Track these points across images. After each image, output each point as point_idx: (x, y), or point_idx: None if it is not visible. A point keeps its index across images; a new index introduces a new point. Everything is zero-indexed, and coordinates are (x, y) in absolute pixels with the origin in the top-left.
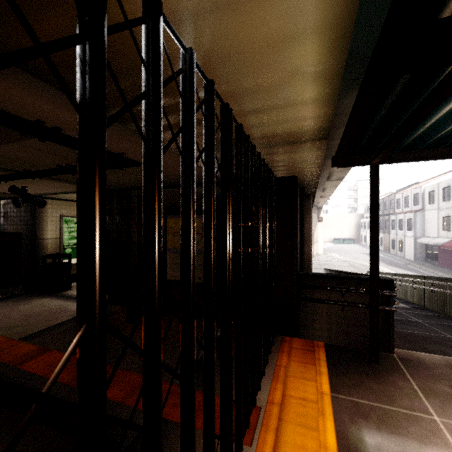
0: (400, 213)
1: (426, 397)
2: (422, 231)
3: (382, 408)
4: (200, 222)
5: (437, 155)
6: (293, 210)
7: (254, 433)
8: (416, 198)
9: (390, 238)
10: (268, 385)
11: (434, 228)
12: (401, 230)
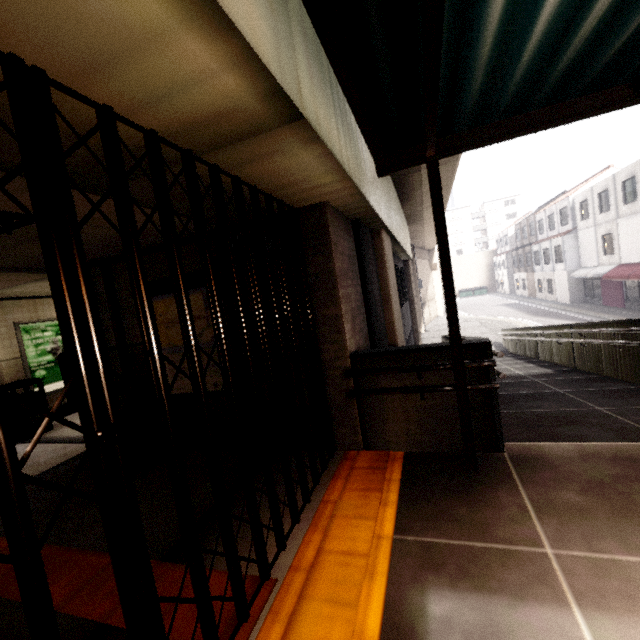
0: (545, 240)
1: (539, 517)
2: (577, 260)
3: (468, 548)
4: (201, 300)
5: (525, 126)
6: (330, 258)
7: (252, 630)
8: (564, 215)
9: (535, 277)
10: (299, 538)
11: (592, 253)
12: (548, 264)
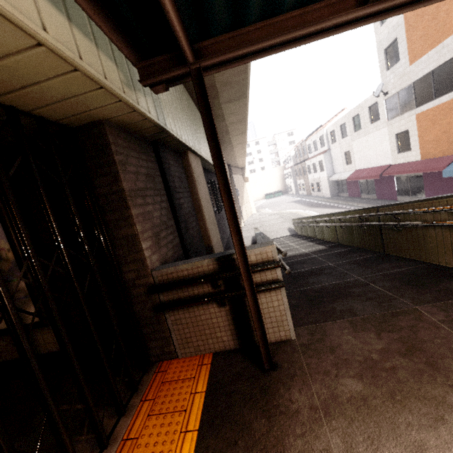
0: (313, 157)
1: (328, 419)
2: (332, 169)
3: None
4: None
5: (280, 31)
6: (116, 178)
7: None
8: (322, 140)
9: (310, 182)
10: None
11: (340, 164)
12: (316, 173)
